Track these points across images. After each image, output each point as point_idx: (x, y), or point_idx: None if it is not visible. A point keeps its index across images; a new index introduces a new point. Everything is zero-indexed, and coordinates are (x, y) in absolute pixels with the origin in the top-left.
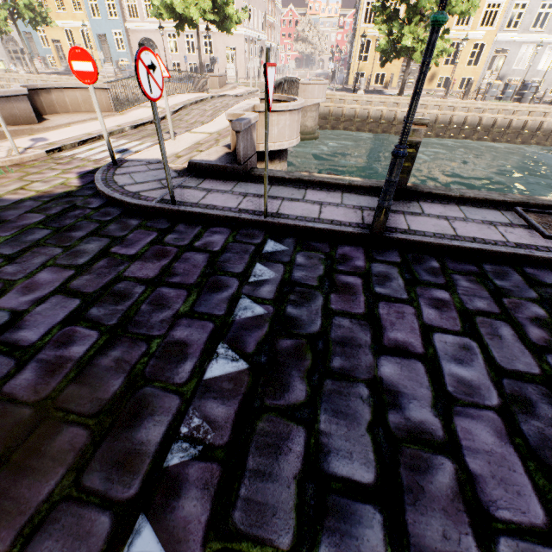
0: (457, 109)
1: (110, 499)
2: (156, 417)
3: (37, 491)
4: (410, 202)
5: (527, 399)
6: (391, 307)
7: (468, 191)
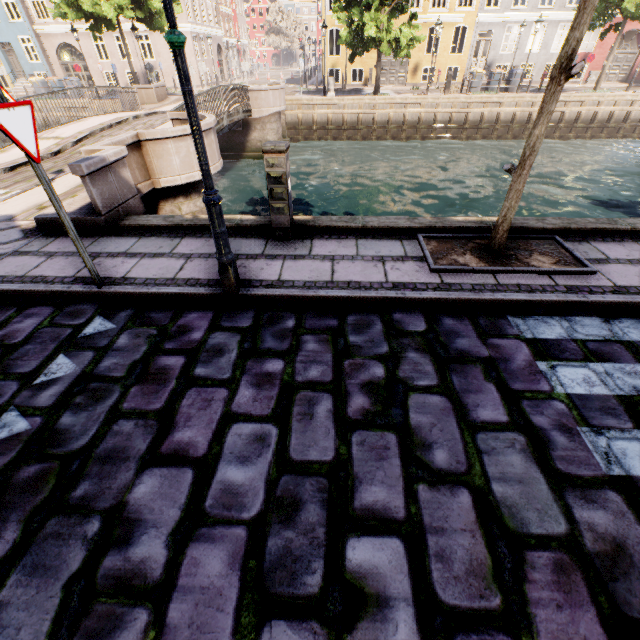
0: (440, 105)
1: None
2: None
3: None
4: (303, 241)
5: (296, 501)
6: (200, 394)
7: (374, 220)
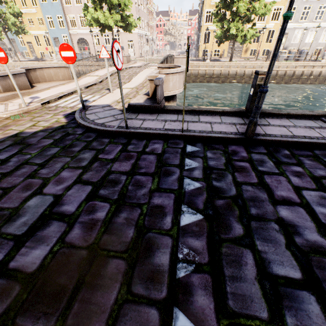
0: (263, 66)
1: (153, 299)
2: (161, 249)
3: (107, 298)
4: (260, 119)
5: None
6: (271, 178)
7: (291, 111)
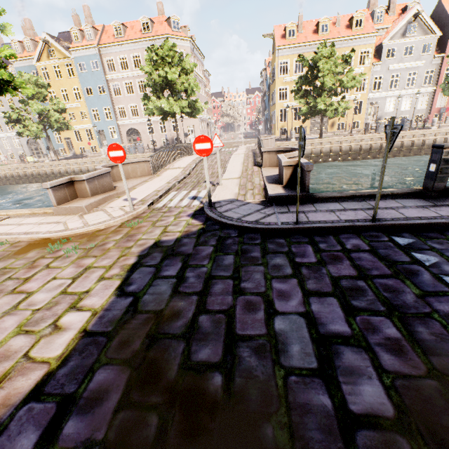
0: (363, 140)
1: None
2: None
3: None
4: (447, 198)
5: None
6: None
7: None
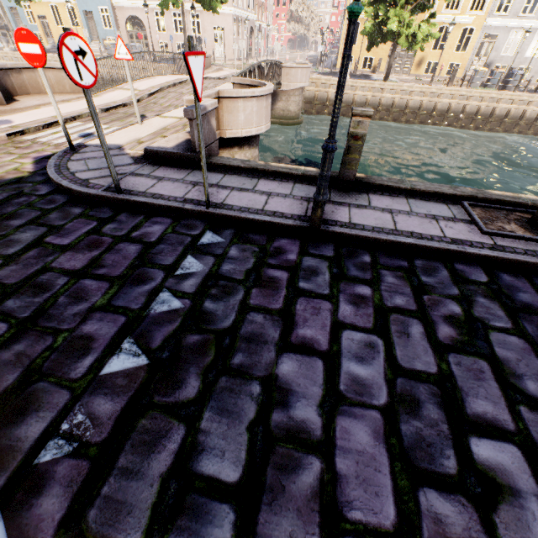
0: (441, 95)
1: None
2: (41, 412)
3: None
4: (360, 194)
5: (415, 399)
6: (309, 303)
7: (420, 184)
